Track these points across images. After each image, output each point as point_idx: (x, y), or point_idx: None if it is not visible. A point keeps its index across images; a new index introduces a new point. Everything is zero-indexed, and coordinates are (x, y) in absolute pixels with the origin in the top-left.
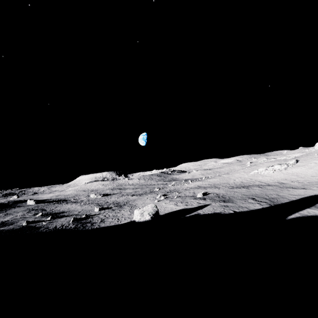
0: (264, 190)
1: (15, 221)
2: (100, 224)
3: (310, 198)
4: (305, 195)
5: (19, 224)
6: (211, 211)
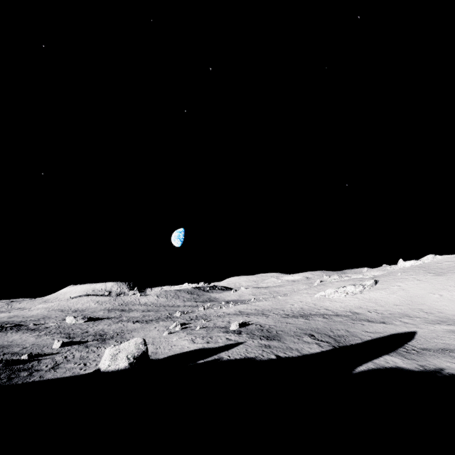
0: (329, 322)
1: None
2: (46, 373)
3: (390, 337)
4: (385, 333)
5: None
6: (241, 355)
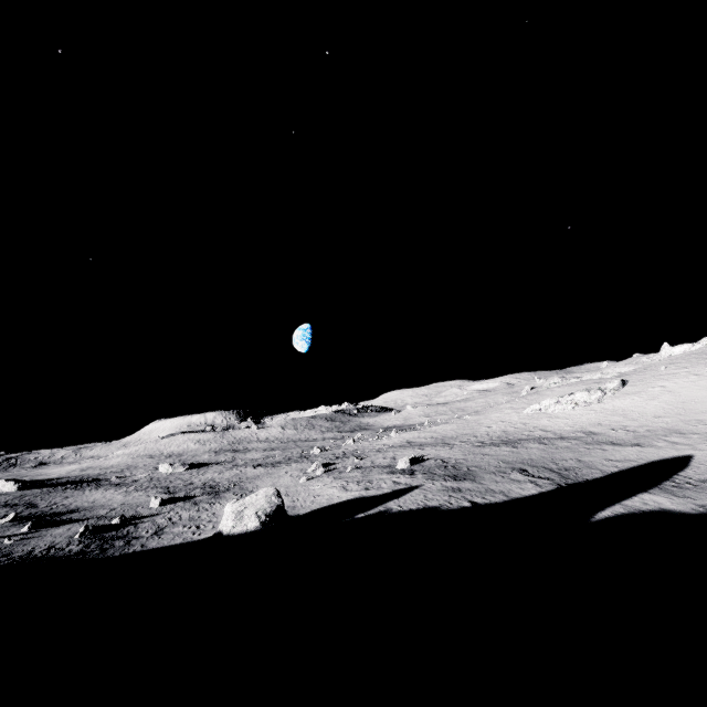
0: (549, 449)
1: None
2: (148, 541)
3: (650, 466)
4: (640, 460)
5: None
6: (418, 504)
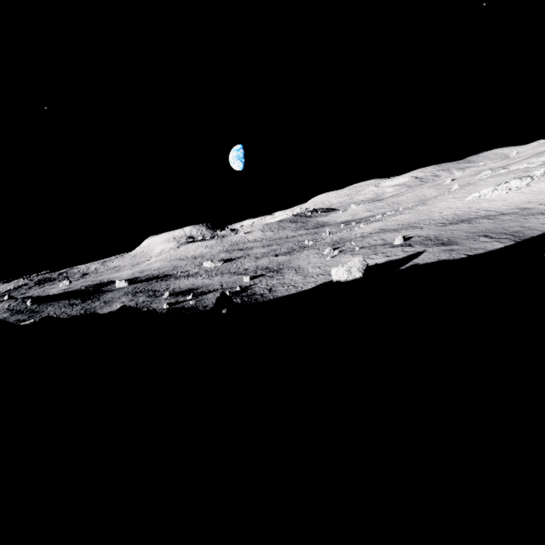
0: (497, 222)
1: (145, 305)
2: (274, 294)
3: None
4: None
5: (156, 308)
6: (434, 259)
